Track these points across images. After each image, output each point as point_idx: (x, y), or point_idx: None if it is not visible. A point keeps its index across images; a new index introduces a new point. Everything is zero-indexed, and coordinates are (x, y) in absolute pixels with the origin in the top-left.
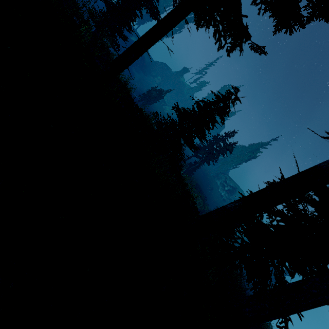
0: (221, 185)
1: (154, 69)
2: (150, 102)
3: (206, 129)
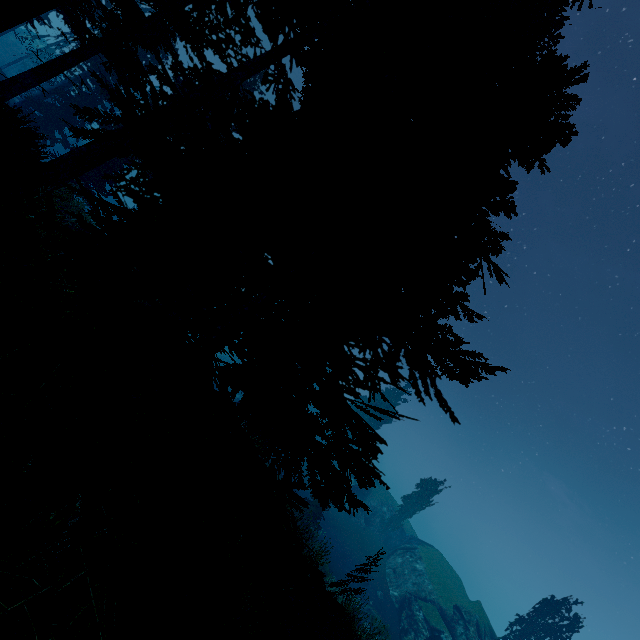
0: None
1: None
2: None
3: None
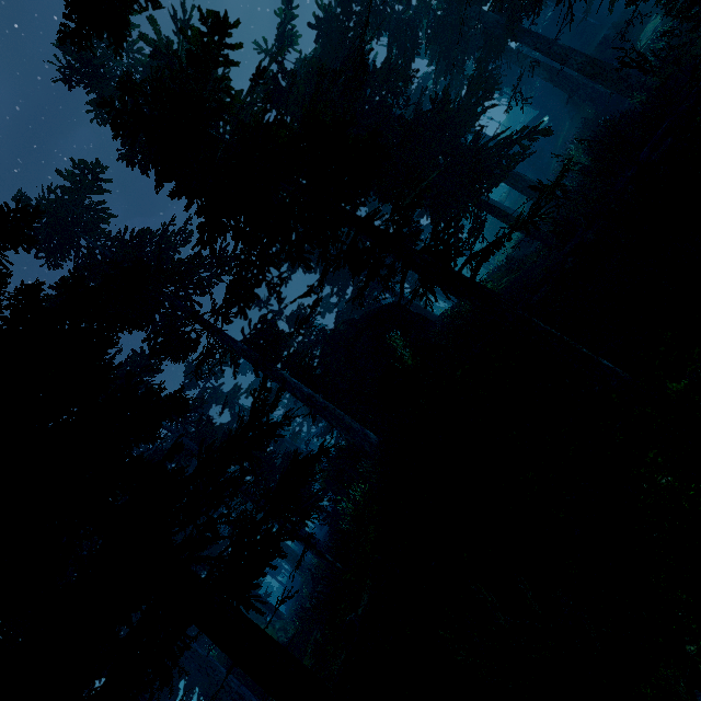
0: None
1: None
2: None
3: None
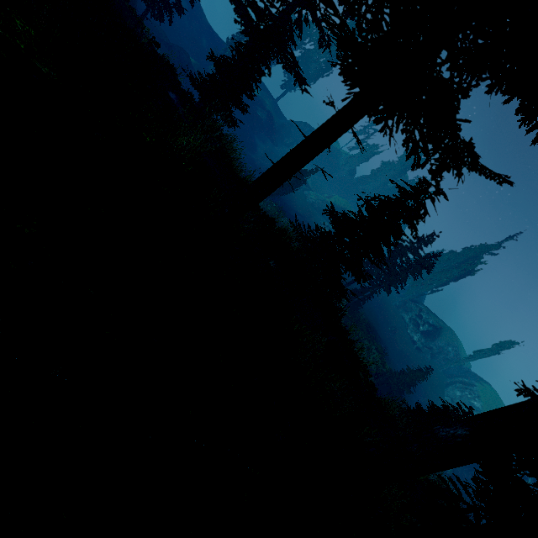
0: (411, 322)
1: (289, 133)
2: (284, 190)
3: (385, 245)
